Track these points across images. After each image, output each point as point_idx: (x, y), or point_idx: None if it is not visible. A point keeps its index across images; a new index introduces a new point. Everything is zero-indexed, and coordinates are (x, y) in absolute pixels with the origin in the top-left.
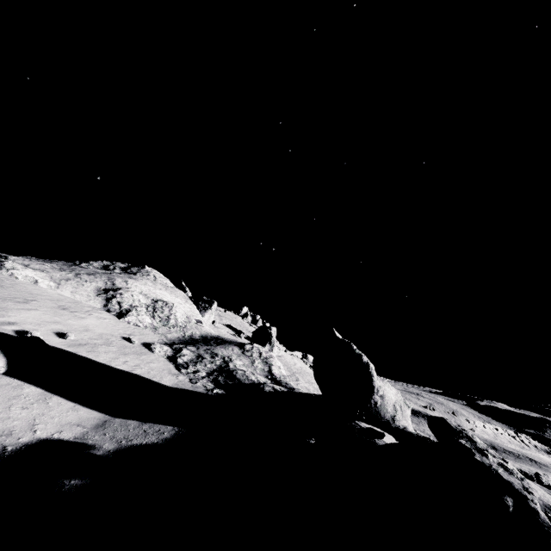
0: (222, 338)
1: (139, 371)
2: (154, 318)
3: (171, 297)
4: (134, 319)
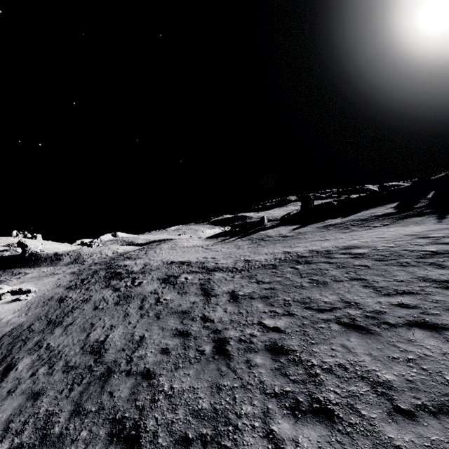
0: None
1: None
2: None
3: None
4: None
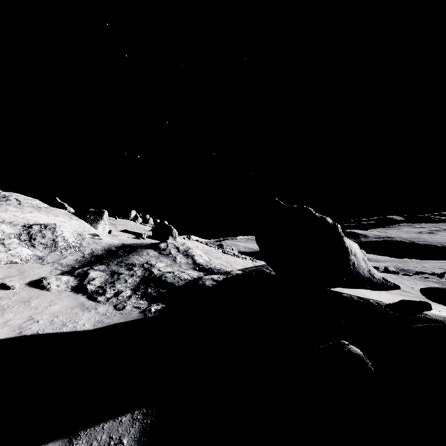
0: (129, 245)
1: (35, 327)
2: (34, 246)
3: (49, 218)
4: (4, 256)
